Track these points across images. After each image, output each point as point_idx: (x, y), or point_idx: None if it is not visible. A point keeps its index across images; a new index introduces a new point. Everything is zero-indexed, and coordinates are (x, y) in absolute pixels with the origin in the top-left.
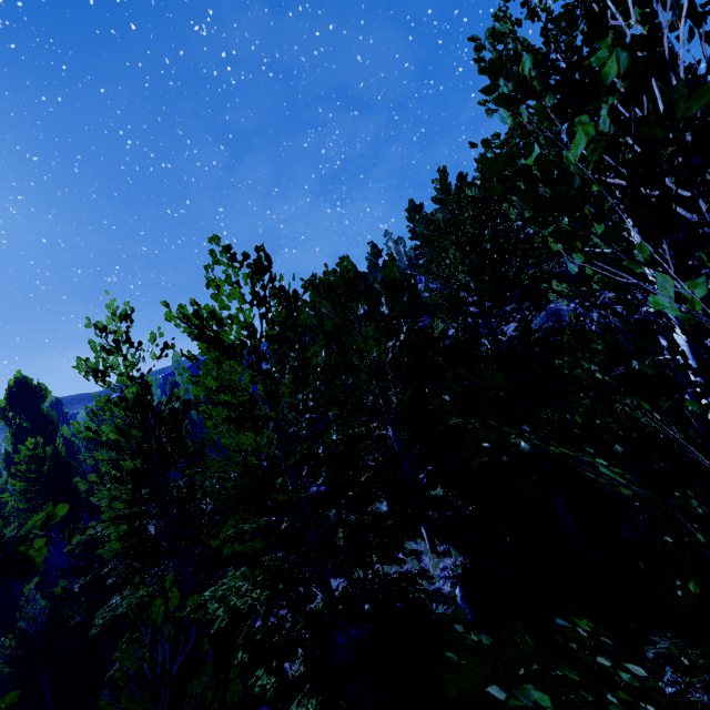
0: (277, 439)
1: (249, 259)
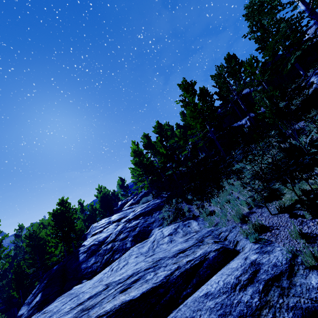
0: None
1: None
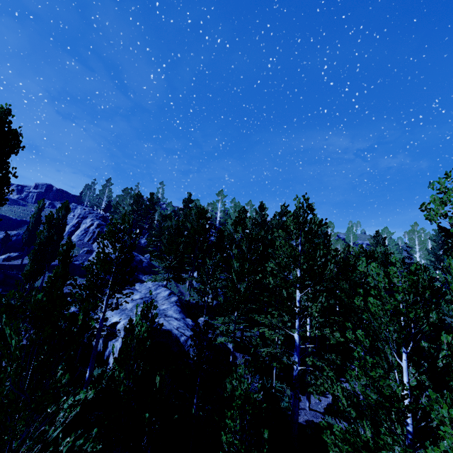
0: None
1: None
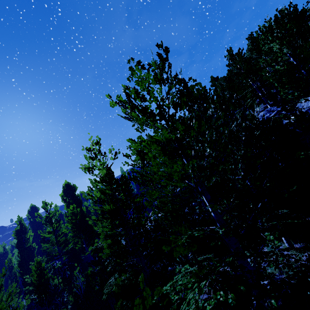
0: (192, 173)
1: (151, 66)
